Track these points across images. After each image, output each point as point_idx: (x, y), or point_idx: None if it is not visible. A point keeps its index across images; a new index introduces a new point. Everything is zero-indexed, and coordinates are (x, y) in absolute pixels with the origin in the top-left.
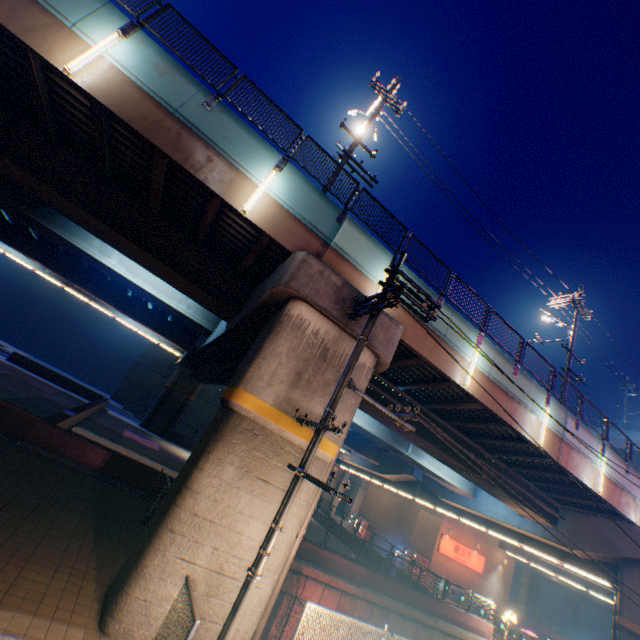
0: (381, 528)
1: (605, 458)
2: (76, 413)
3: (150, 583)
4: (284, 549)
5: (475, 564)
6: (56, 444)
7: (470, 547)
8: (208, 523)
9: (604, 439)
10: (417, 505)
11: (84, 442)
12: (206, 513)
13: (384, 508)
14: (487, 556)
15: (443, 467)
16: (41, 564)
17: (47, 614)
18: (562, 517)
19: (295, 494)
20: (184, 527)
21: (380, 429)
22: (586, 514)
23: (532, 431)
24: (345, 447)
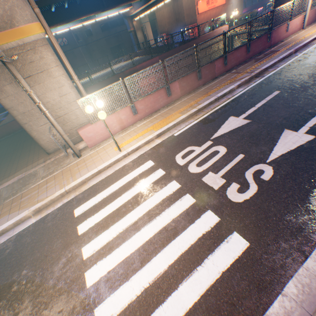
0: (172, 31)
1: None
2: (6, 117)
3: (43, 138)
4: (72, 91)
5: (221, 3)
6: (8, 131)
7: None
8: (33, 111)
9: None
10: (180, 0)
11: (13, 123)
12: (27, 110)
13: (168, 20)
14: None
15: None
16: (24, 158)
17: (31, 164)
18: None
19: (17, 75)
20: (28, 120)
21: None
22: None
23: None
24: (127, 7)
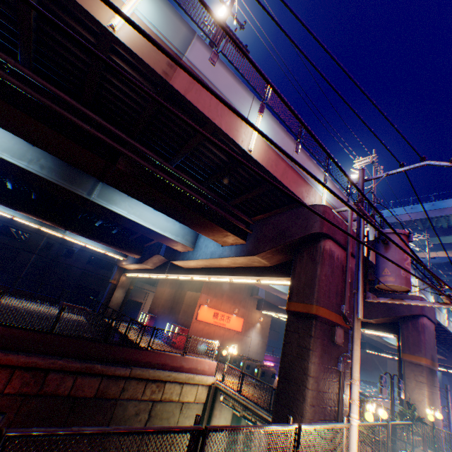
0: (161, 317)
1: (266, 124)
2: None
3: None
4: None
5: (235, 325)
6: None
7: (230, 313)
8: None
9: (263, 99)
10: (186, 289)
11: None
12: None
13: (165, 301)
14: (247, 318)
15: (150, 218)
16: None
17: None
18: (251, 230)
19: None
20: None
21: (38, 165)
22: (270, 218)
23: (98, 4)
24: (121, 253)
